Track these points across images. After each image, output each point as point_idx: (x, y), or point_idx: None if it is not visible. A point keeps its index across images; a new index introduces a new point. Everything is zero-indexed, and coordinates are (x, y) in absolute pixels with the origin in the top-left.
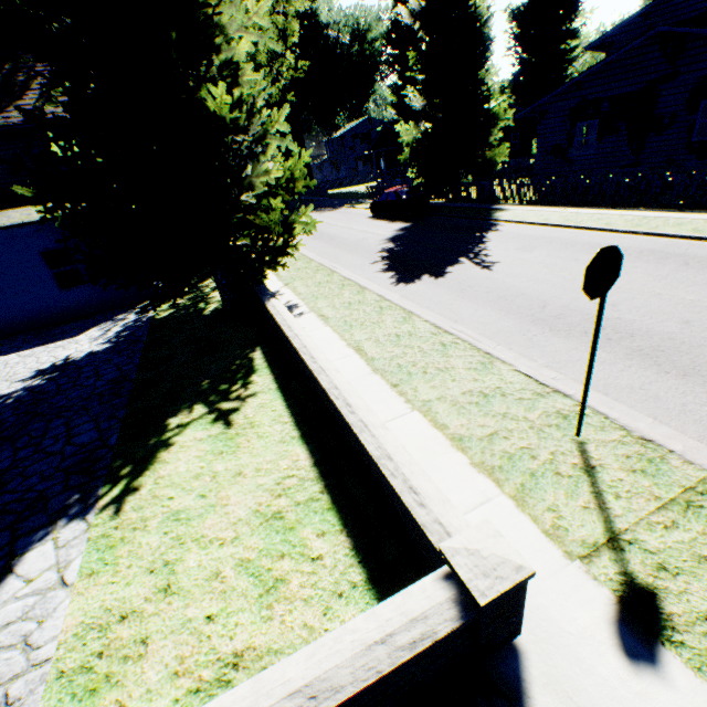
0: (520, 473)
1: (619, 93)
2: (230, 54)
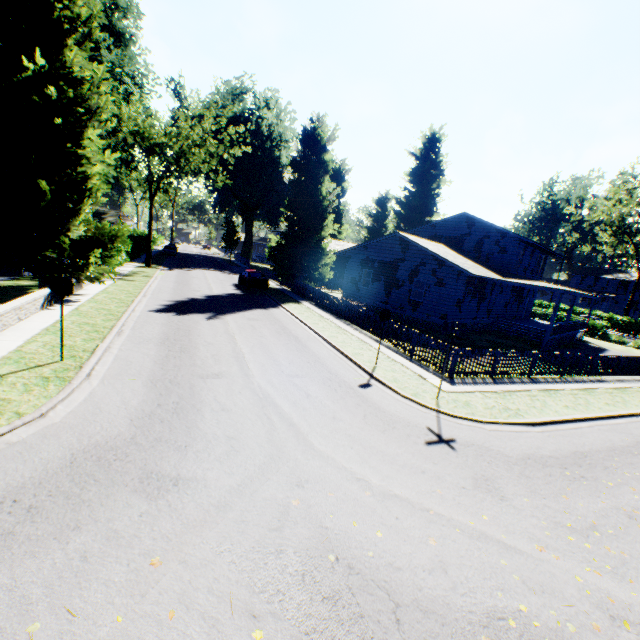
0: (14, 361)
1: (382, 260)
2: (89, 169)
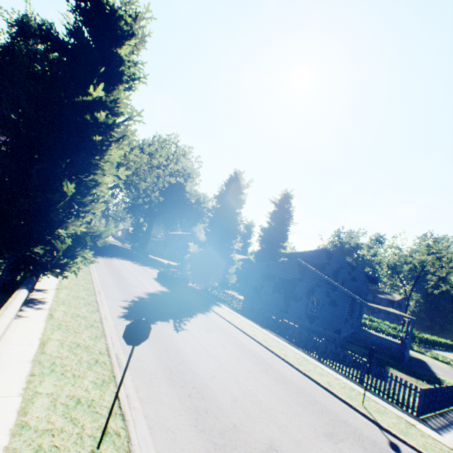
0: None
1: (282, 276)
2: (100, 178)
